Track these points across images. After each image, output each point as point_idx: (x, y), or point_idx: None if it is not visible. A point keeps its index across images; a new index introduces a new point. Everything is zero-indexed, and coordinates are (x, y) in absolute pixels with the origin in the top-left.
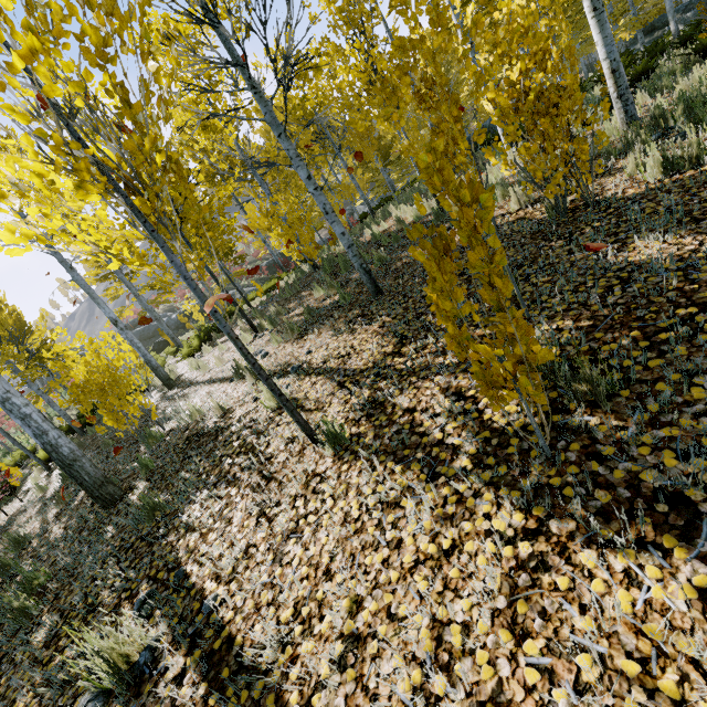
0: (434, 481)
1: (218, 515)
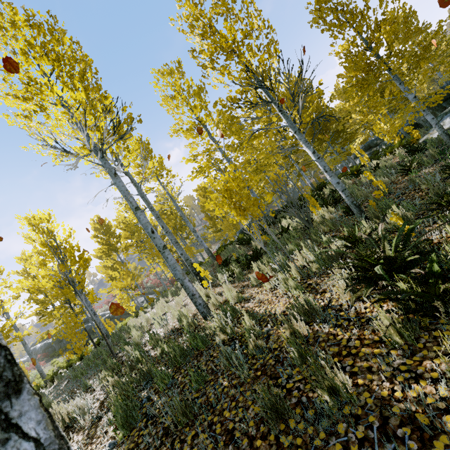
0: None
1: None
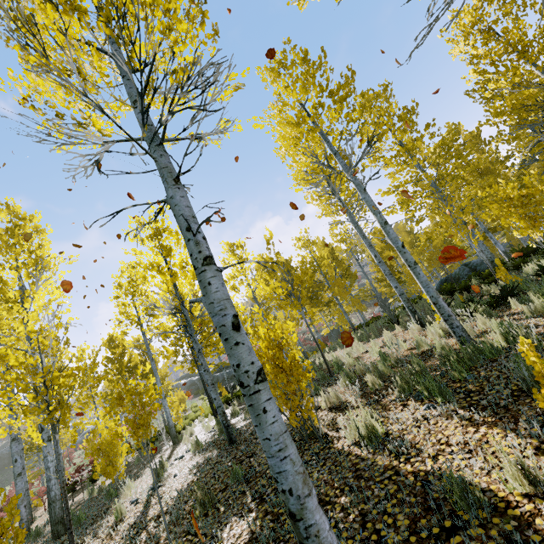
0: None
1: None
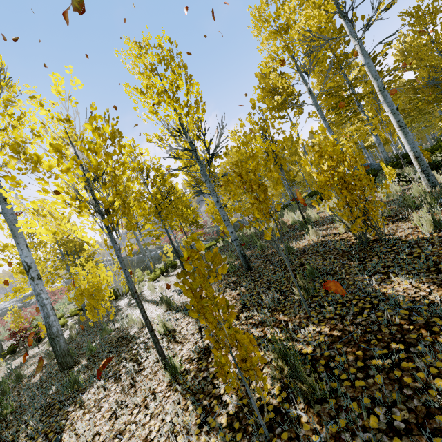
0: (202, 427)
1: (97, 401)
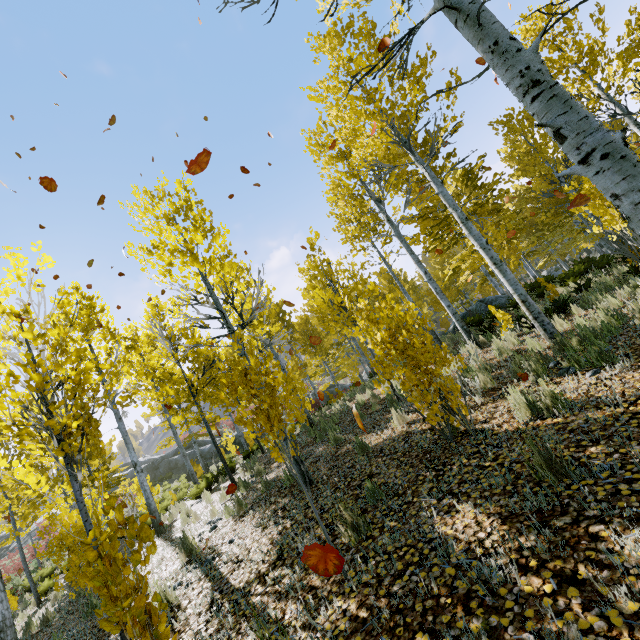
0: None
1: None
